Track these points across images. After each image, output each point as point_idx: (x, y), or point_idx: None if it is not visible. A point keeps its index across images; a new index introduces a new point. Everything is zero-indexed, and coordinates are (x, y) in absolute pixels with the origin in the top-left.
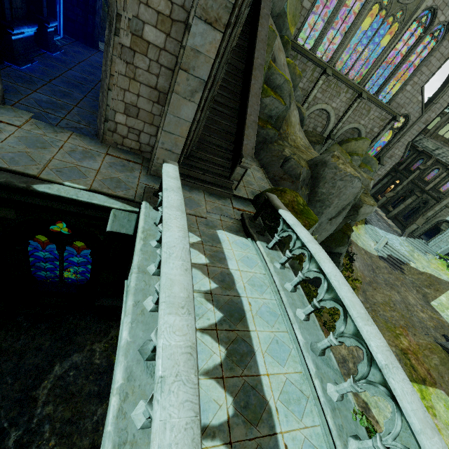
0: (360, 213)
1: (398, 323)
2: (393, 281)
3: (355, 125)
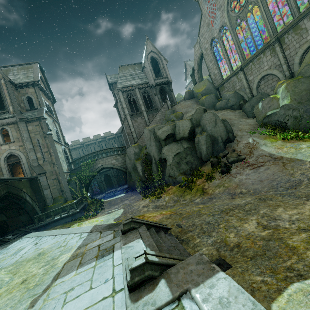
0: (159, 135)
1: (179, 211)
2: (306, 193)
3: (304, 48)
